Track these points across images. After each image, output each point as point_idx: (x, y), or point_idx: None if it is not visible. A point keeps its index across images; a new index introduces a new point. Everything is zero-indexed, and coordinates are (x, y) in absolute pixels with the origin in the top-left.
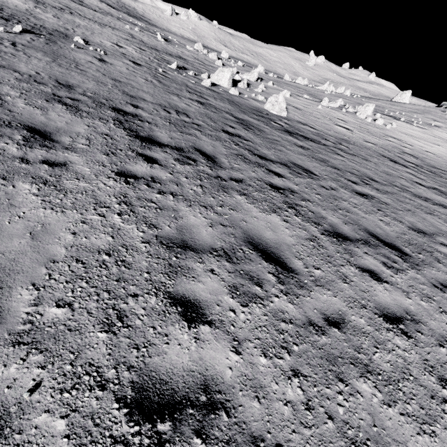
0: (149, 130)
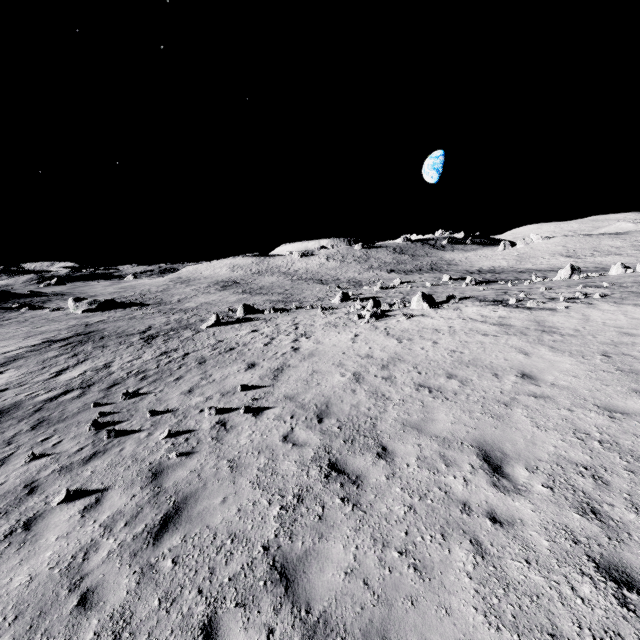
0: (77, 336)
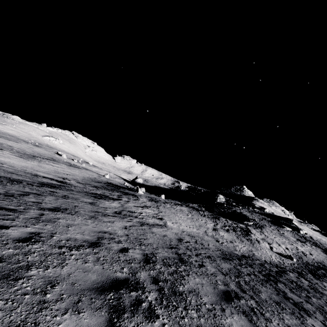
0: None
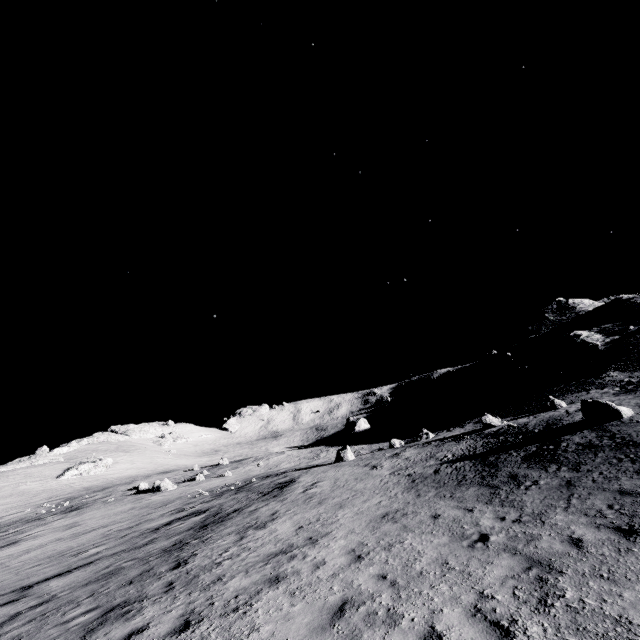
0: None
